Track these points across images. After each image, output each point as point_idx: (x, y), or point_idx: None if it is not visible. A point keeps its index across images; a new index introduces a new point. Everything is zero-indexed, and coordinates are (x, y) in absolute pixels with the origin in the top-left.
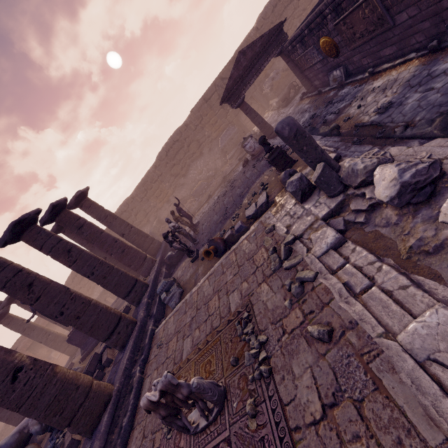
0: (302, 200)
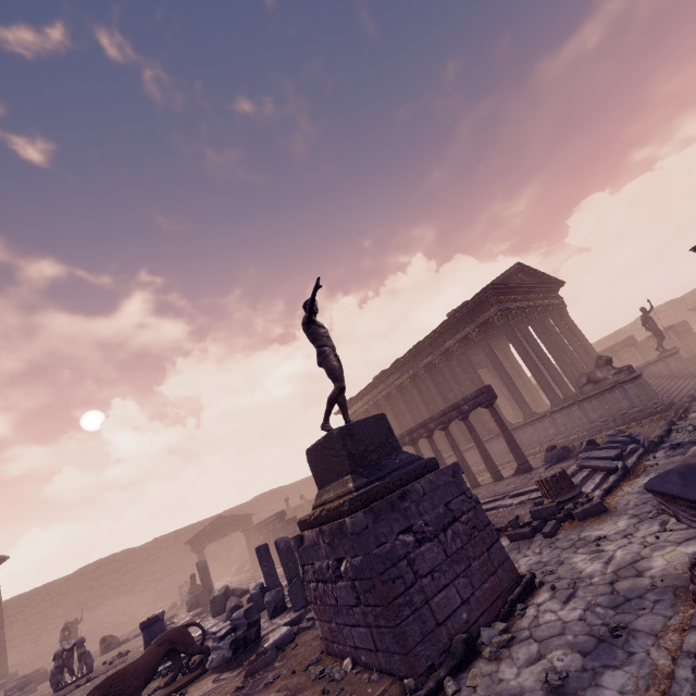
0: (190, 610)
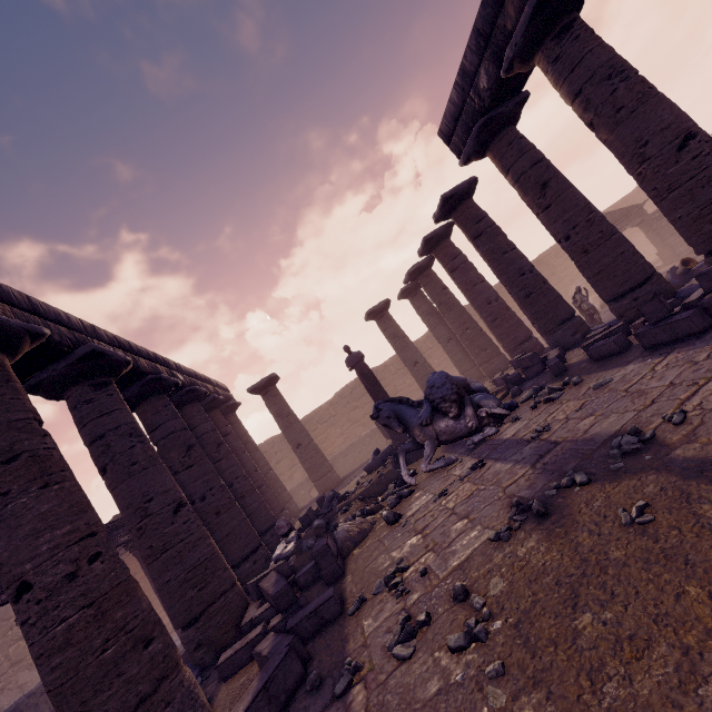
0: None
